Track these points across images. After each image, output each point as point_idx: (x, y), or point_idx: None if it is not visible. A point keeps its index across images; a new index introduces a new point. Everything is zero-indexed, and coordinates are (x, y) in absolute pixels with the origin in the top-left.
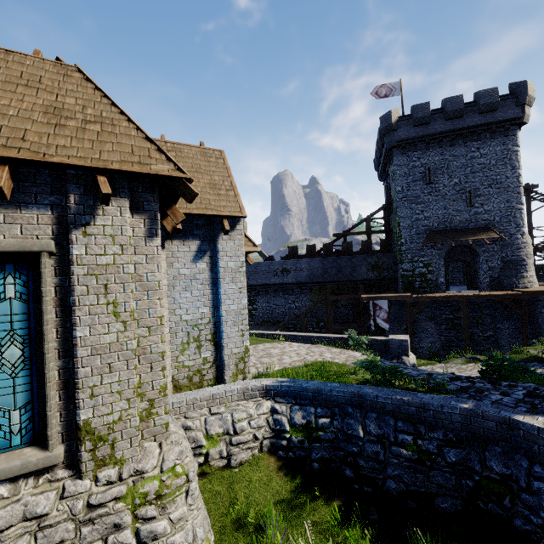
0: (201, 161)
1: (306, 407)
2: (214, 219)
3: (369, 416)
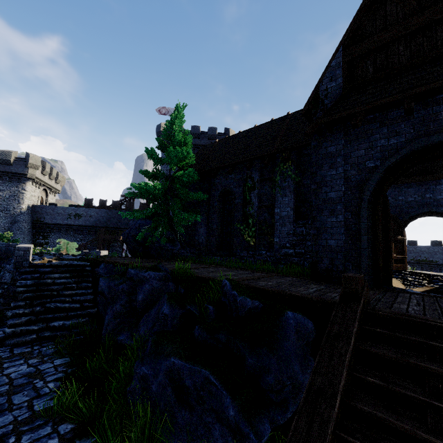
0: None
1: None
2: None
3: None
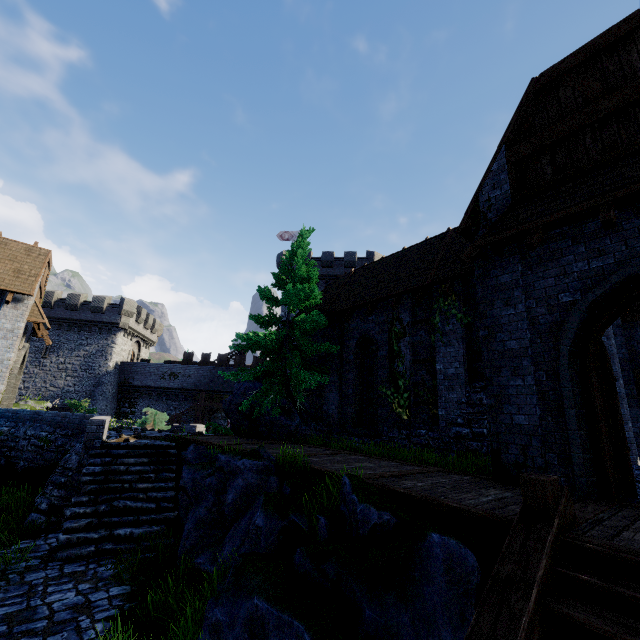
0: (21, 254)
1: (1, 421)
2: (6, 293)
3: (35, 425)
